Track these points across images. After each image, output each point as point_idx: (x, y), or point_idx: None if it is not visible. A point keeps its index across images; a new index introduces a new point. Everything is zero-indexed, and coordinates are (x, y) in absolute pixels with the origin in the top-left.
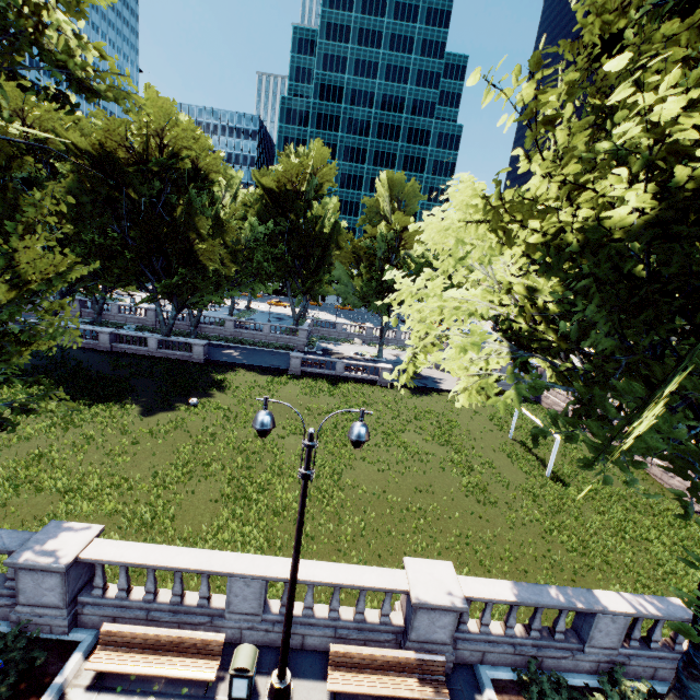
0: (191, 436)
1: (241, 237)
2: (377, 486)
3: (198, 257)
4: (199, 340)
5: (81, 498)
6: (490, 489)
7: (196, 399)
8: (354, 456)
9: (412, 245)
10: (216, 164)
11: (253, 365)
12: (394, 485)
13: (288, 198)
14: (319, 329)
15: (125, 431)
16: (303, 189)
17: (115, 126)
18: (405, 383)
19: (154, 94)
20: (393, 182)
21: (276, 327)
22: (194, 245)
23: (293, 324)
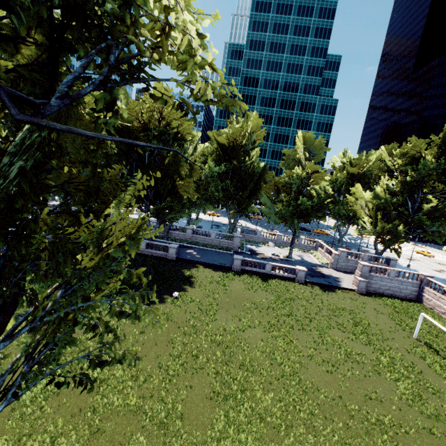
0: (179, 327)
1: (201, 175)
2: (332, 389)
3: (178, 190)
4: (173, 244)
5: (111, 389)
6: (424, 397)
7: (177, 293)
8: (303, 354)
9: (317, 181)
10: (189, 129)
11: (207, 263)
12: (345, 388)
13: (234, 150)
14: (245, 235)
15: (134, 321)
16: (242, 144)
17: (134, 107)
18: (315, 281)
19: (160, 87)
20: (305, 139)
21: (219, 234)
22: (176, 182)
23: (230, 232)
